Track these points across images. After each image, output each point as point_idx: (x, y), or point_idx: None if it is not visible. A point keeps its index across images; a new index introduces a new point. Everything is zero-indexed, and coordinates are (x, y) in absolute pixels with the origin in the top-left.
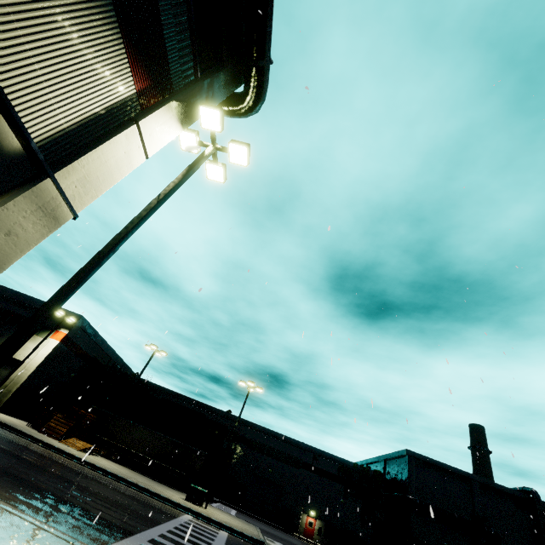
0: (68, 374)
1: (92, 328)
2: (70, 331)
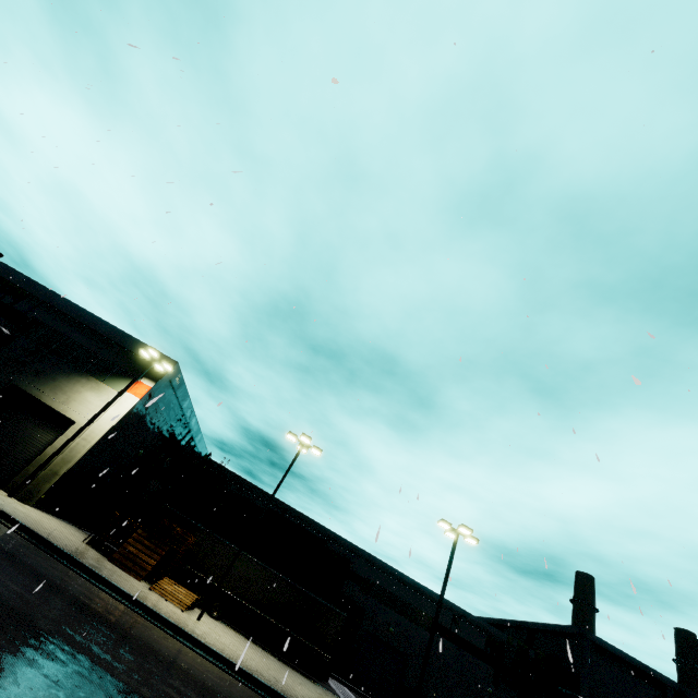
0: (136, 450)
1: (182, 383)
2: (156, 385)
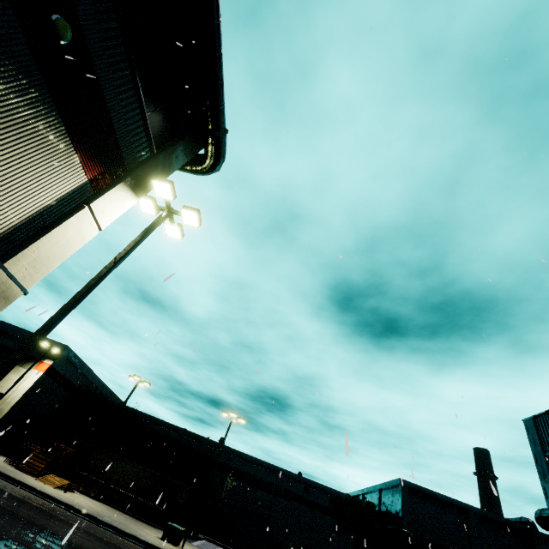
0: (51, 405)
1: (78, 357)
2: (54, 362)
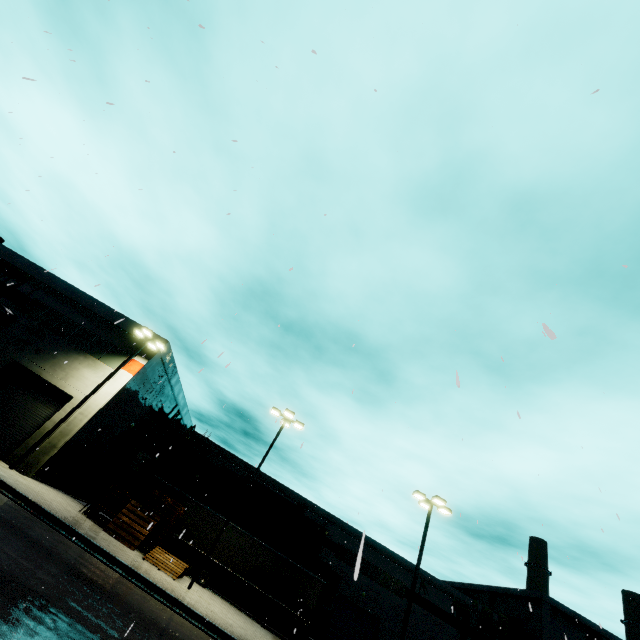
0: (128, 423)
1: (172, 360)
2: (148, 362)
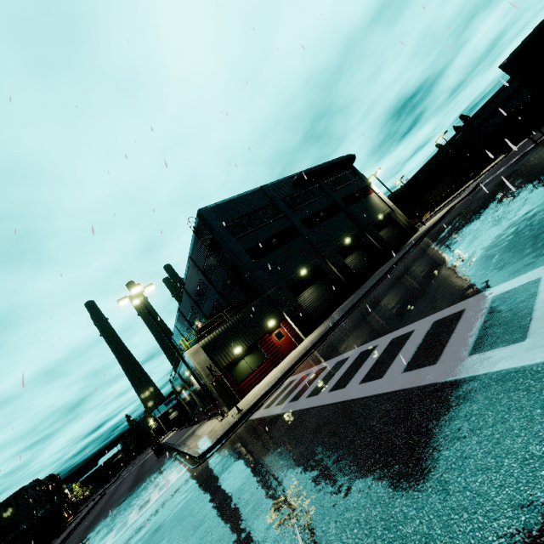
0: None
1: None
2: None
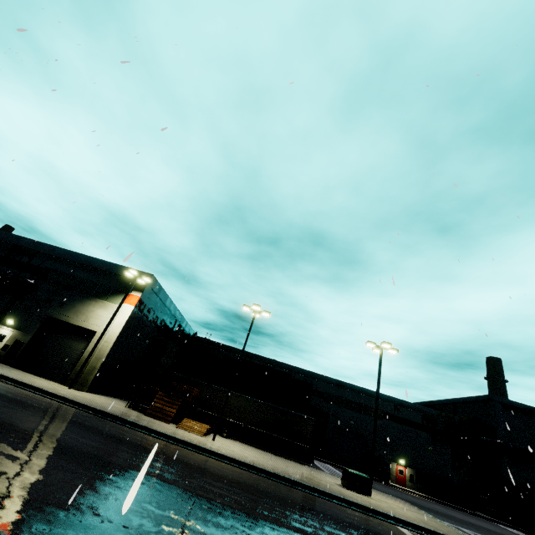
0: (143, 341)
1: (161, 288)
2: (142, 294)
